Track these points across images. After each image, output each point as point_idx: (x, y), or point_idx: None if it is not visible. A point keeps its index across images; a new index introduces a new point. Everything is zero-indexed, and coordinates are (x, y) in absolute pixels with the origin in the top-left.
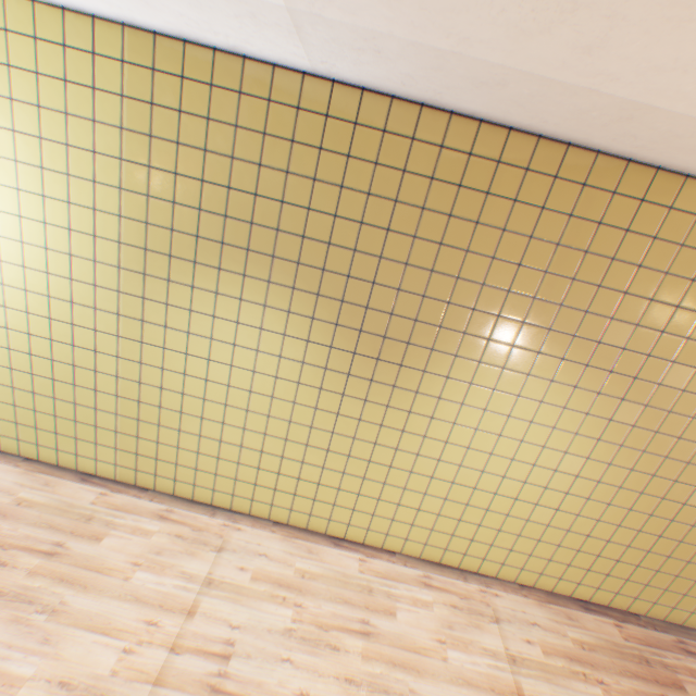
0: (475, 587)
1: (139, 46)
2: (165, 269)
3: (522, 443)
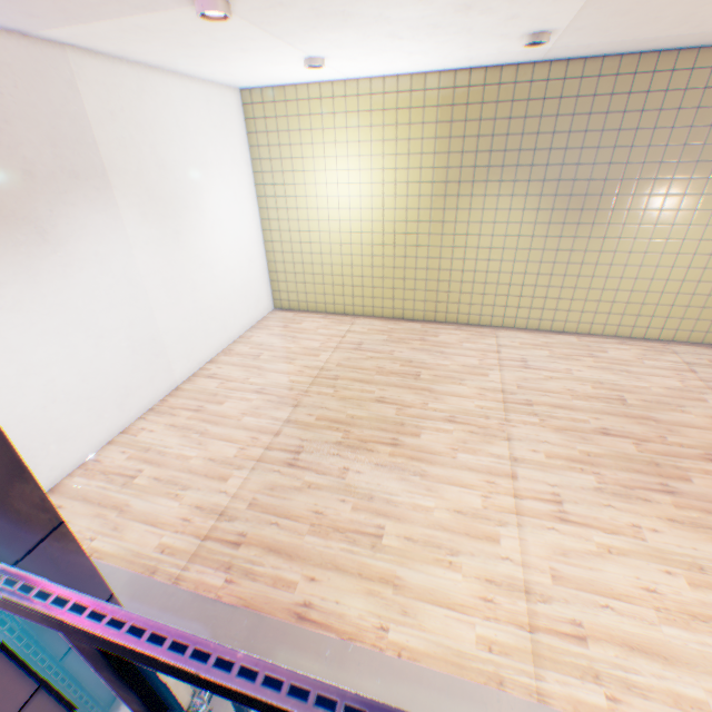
0: (657, 346)
1: (447, 81)
2: (456, 192)
3: (683, 243)
